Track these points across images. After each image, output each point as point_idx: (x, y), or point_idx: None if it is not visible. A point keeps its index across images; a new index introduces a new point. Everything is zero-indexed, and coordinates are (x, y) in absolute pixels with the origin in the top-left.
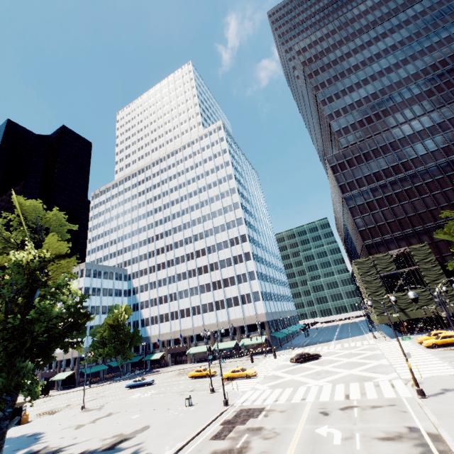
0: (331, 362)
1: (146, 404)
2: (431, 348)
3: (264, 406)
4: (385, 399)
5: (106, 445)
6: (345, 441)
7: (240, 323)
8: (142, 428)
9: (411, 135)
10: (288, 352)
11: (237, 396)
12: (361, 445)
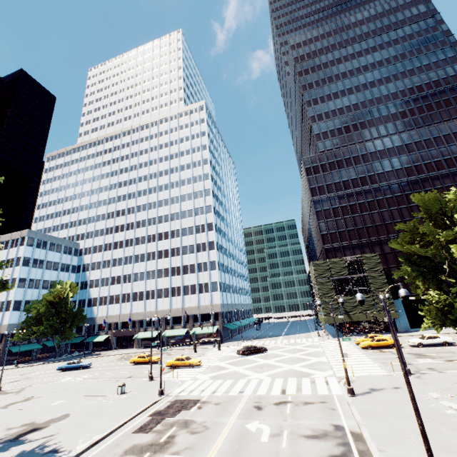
0: (275, 357)
1: (74, 390)
2: (366, 349)
3: (201, 397)
4: (318, 395)
5: (9, 435)
6: (273, 438)
7: (194, 312)
8: (60, 417)
9: (381, 150)
10: (237, 343)
11: (175, 385)
12: (287, 442)
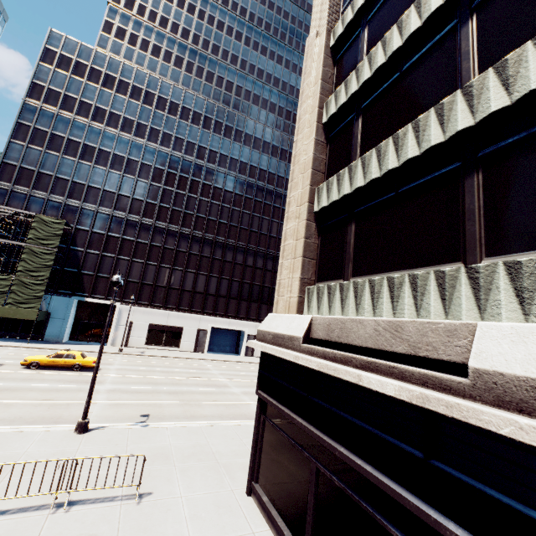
0: None
1: None
2: None
3: None
4: None
5: None
6: None
7: None
8: None
9: (175, 103)
10: None
11: None
12: None
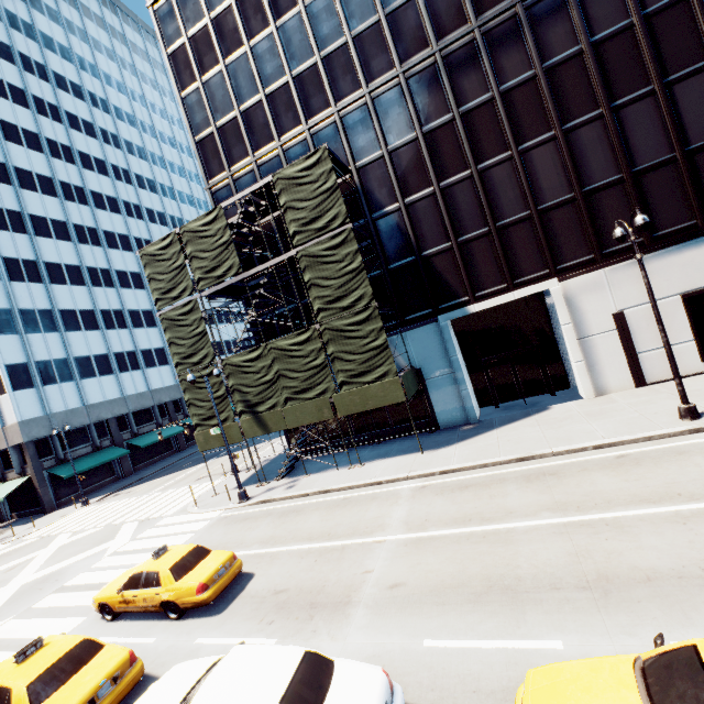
0: None
1: None
2: None
3: None
4: None
5: None
6: None
7: None
8: None
9: None
10: (51, 521)
11: None
12: None
